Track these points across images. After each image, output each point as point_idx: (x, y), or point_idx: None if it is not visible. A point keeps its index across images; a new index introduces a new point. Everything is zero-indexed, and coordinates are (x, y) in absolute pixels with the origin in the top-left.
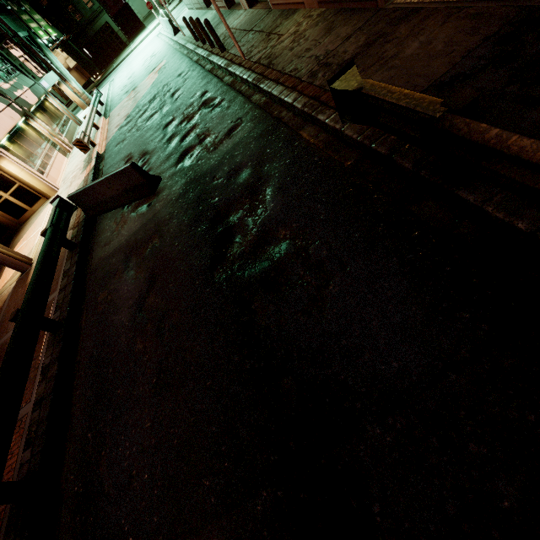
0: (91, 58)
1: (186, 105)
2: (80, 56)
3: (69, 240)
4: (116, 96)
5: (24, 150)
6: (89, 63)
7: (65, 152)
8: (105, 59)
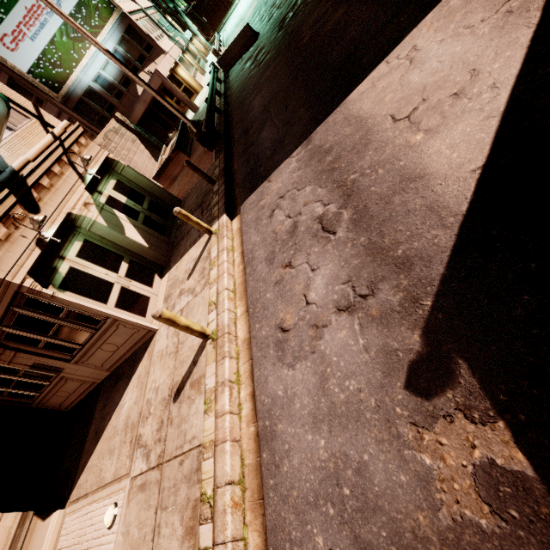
0: (207, 23)
1: (272, 2)
2: (200, 22)
3: (219, 78)
4: (229, 34)
5: (185, 67)
6: (206, 27)
7: (202, 74)
8: (216, 21)
